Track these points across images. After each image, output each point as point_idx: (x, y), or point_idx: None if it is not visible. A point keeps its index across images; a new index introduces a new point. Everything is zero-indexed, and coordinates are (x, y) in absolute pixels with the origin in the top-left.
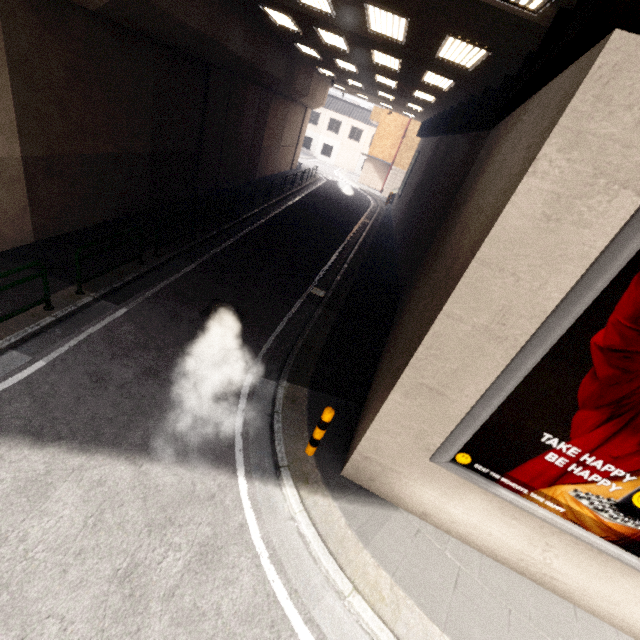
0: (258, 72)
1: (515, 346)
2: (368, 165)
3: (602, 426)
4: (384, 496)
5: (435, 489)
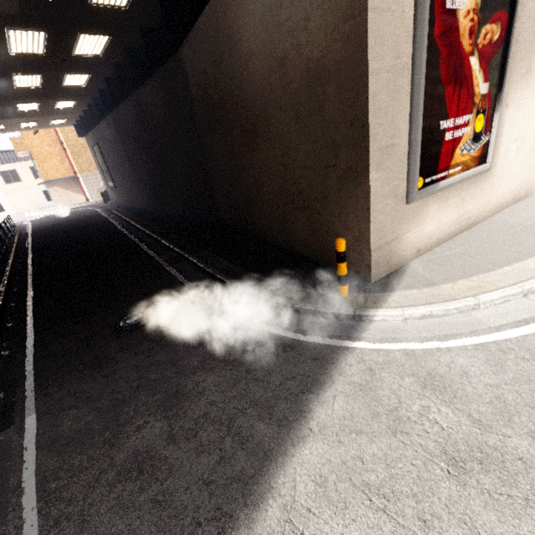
0: None
1: (408, 70)
2: (54, 189)
3: (454, 93)
4: (397, 266)
5: (415, 225)
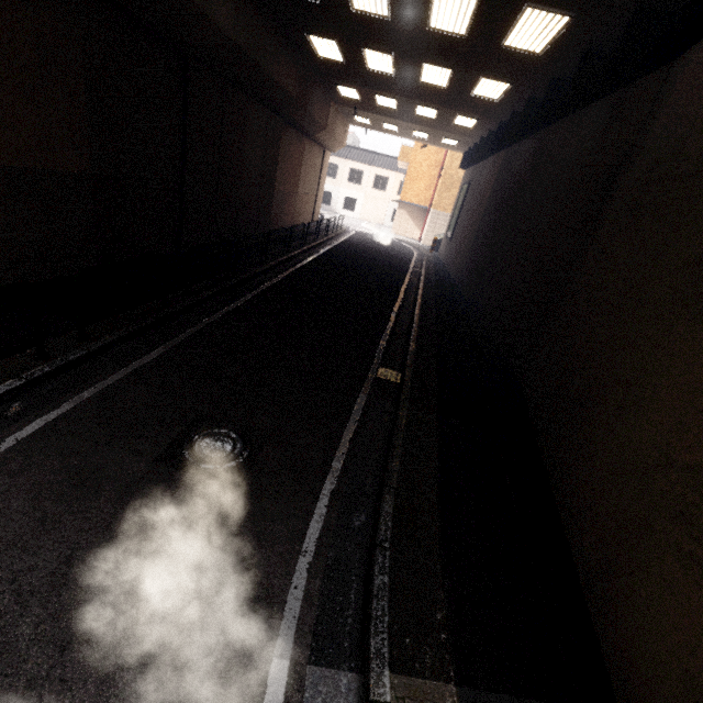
0: (261, 77)
1: None
2: (401, 212)
3: None
4: None
5: None
